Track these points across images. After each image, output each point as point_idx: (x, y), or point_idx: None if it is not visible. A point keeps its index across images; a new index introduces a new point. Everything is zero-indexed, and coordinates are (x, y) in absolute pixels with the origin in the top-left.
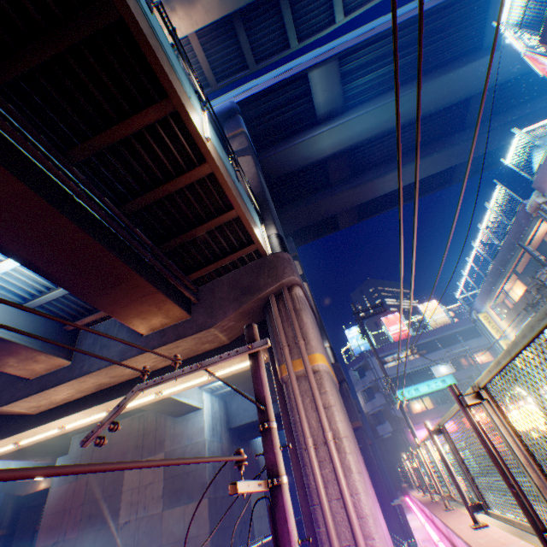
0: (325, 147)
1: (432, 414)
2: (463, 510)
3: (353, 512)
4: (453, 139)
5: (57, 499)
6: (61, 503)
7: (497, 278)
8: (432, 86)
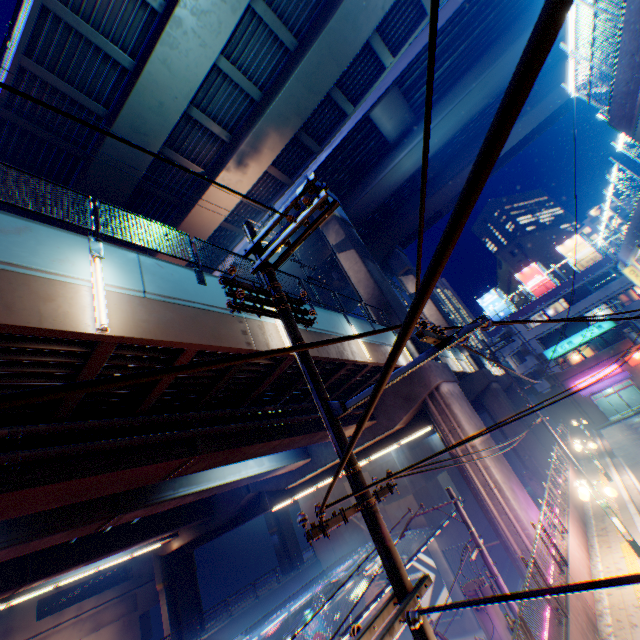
0: (407, 168)
1: (591, 363)
2: (603, 476)
3: (514, 521)
4: (558, 74)
5: (308, 510)
6: (312, 512)
7: (634, 240)
8: (515, 50)
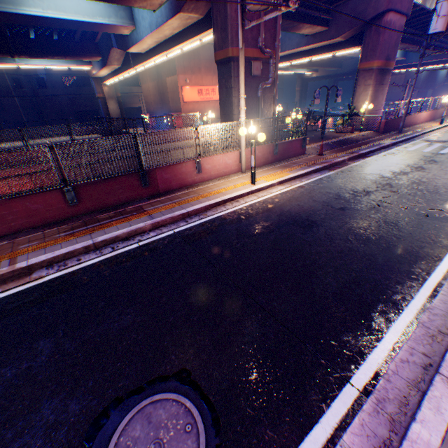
0: None
1: None
2: None
3: None
4: None
5: None
6: None
7: None
8: None
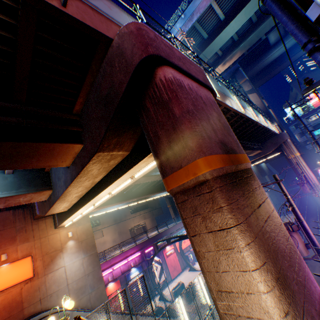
0: (275, 56)
1: None
2: None
3: (307, 175)
4: None
5: None
6: None
7: None
8: None
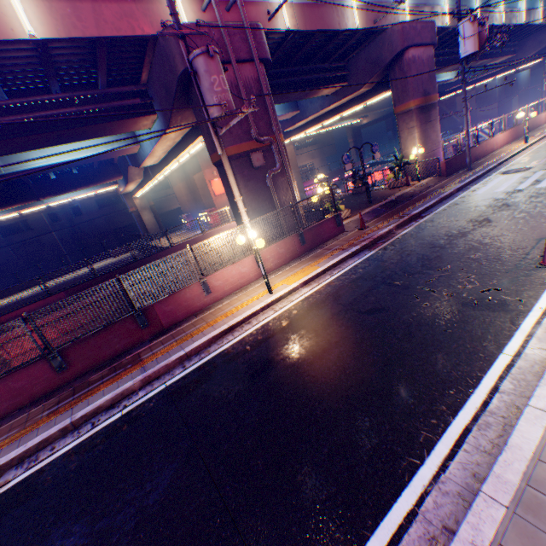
0: None
1: None
2: None
3: None
4: None
5: None
6: None
7: None
8: None
